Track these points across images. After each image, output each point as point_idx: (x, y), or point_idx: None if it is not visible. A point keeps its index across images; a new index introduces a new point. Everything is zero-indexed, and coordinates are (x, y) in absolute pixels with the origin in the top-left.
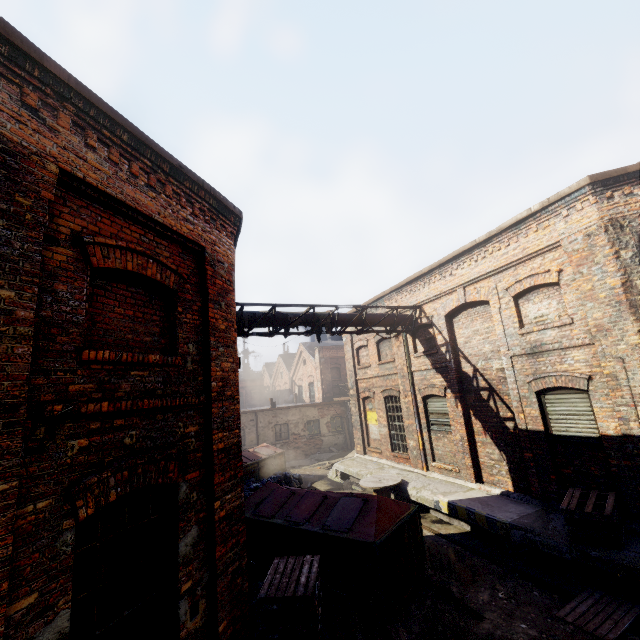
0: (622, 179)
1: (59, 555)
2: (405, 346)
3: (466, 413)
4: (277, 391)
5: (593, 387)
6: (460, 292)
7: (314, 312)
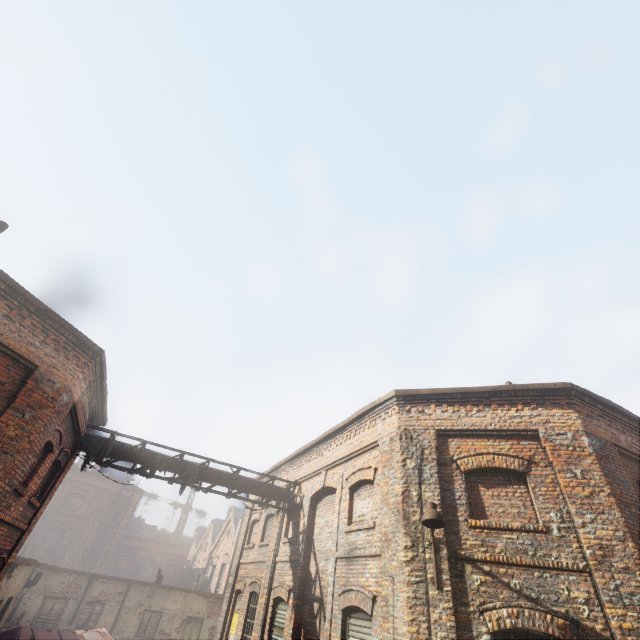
0: (417, 398)
1: None
2: (279, 527)
3: (297, 632)
4: (195, 569)
5: (375, 612)
6: (323, 474)
7: (182, 459)
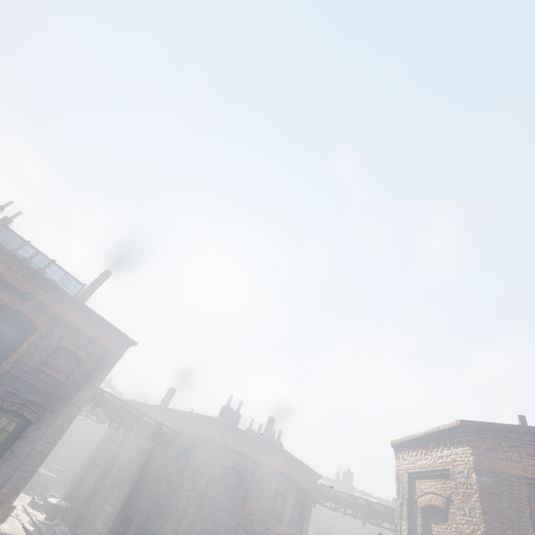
0: (400, 446)
1: (196, 531)
2: None
3: None
4: None
5: None
6: None
7: (352, 500)
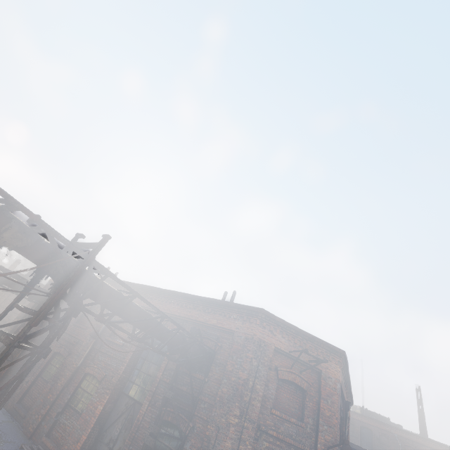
0: None
1: None
2: None
3: None
4: None
5: None
6: None
7: None
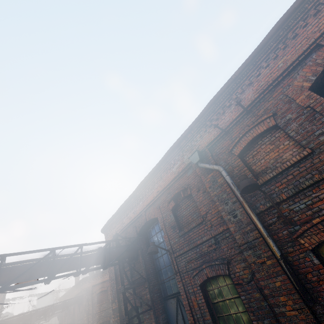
0: None
1: None
2: None
3: None
4: None
5: None
6: None
7: None
